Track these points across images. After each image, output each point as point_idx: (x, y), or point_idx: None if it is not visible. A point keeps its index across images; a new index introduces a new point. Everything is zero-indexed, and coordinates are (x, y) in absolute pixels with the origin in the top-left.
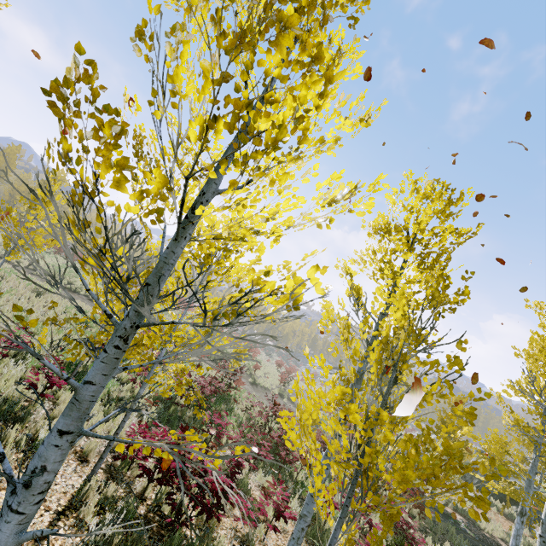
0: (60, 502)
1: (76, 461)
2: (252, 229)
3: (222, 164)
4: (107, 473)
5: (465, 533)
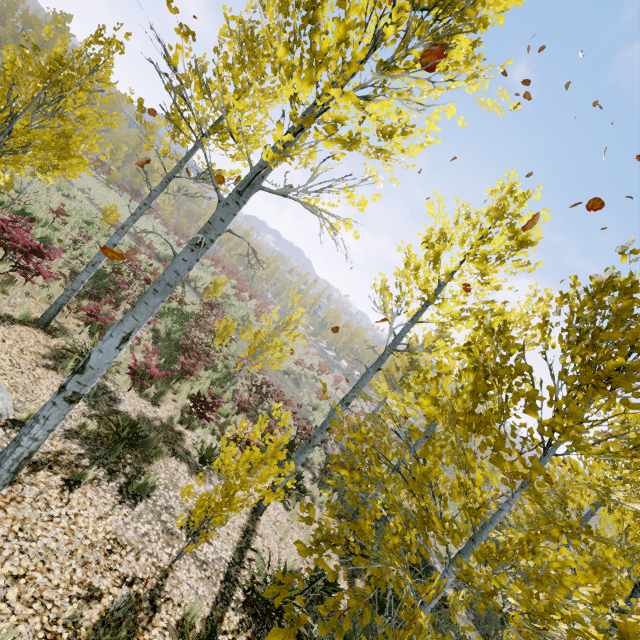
0: None
1: None
2: None
3: None
4: None
5: (384, 519)
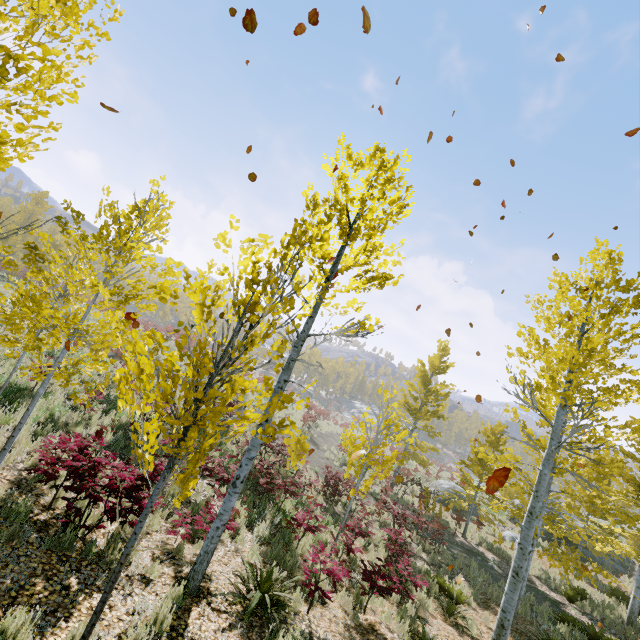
0: None
1: None
2: None
3: None
4: (14, 485)
5: (491, 570)
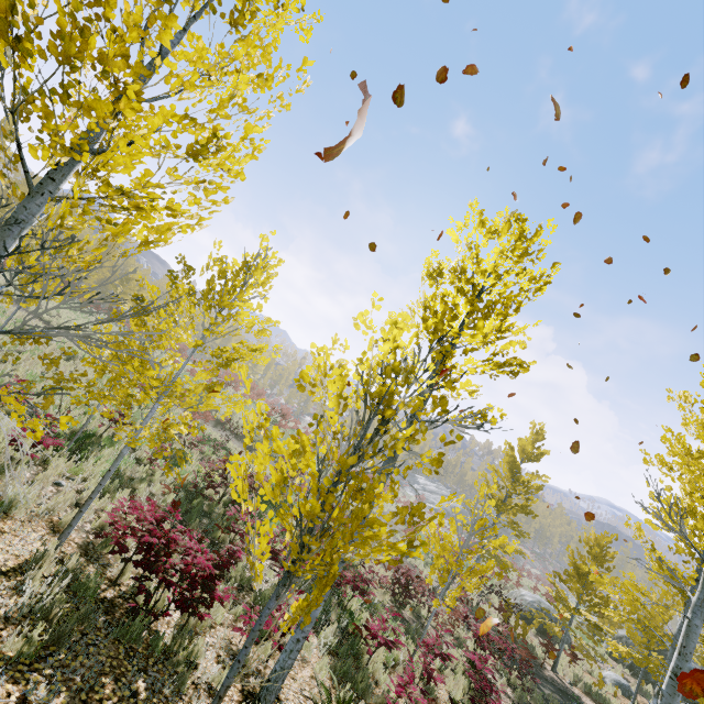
0: (7, 563)
1: (47, 529)
2: (111, 184)
3: (41, 94)
4: (82, 550)
5: None
